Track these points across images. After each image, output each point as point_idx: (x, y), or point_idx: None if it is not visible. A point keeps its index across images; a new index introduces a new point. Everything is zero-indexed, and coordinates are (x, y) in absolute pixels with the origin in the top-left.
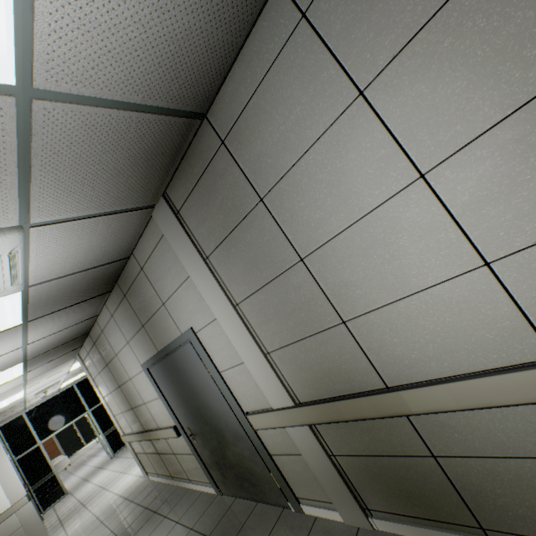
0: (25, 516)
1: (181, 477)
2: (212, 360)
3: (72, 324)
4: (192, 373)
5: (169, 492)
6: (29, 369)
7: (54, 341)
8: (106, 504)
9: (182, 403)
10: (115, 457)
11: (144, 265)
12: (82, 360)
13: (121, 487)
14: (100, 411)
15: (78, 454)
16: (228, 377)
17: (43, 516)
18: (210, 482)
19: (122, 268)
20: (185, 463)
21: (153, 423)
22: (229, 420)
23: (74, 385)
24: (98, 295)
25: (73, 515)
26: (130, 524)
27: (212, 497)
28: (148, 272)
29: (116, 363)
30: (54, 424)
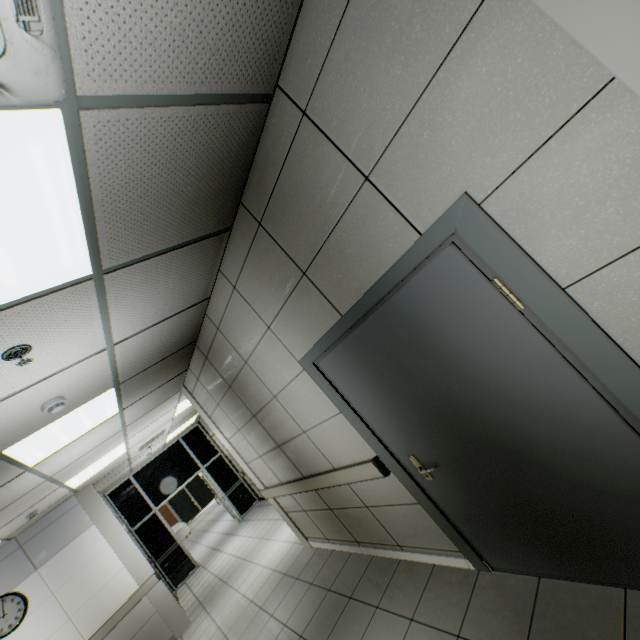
0: (158, 599)
1: (378, 543)
2: (535, 263)
3: (174, 311)
4: (443, 331)
5: (360, 566)
6: (125, 404)
7: (151, 347)
8: (257, 582)
9: (402, 409)
10: (245, 521)
11: (310, 98)
12: (190, 393)
13: (269, 558)
14: (215, 467)
15: (196, 520)
16: (597, 292)
17: (177, 594)
18: (460, 550)
19: (254, 145)
20: (391, 520)
21: (321, 462)
22: (565, 416)
23: (180, 439)
24: (211, 234)
25: (214, 595)
26: (311, 616)
27: (468, 576)
28: (322, 110)
29: (246, 376)
30: (166, 486)
